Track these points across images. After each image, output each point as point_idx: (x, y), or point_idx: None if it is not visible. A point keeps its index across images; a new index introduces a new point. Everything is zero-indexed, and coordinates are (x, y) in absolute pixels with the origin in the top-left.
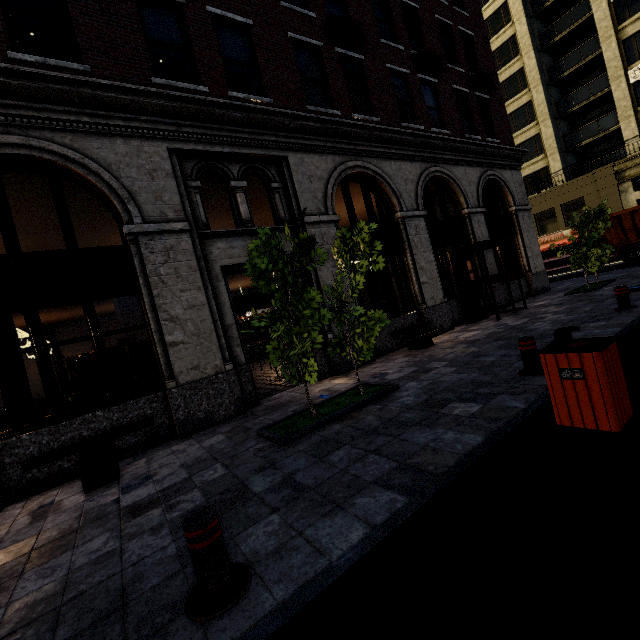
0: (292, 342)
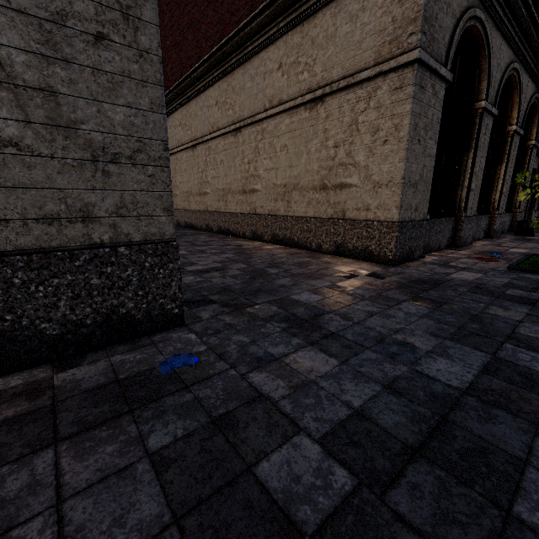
0: None
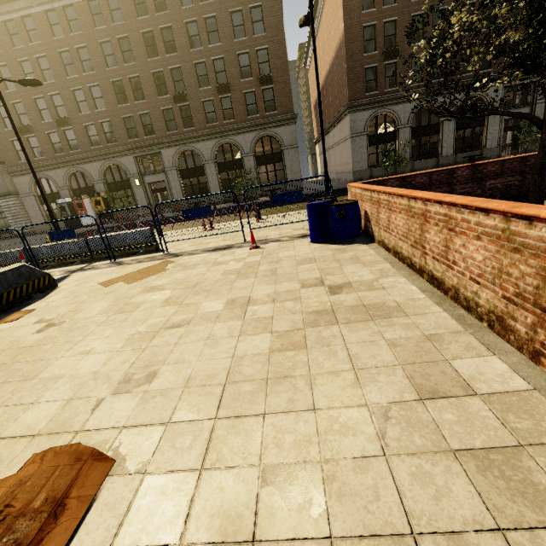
0: (524, 139)
